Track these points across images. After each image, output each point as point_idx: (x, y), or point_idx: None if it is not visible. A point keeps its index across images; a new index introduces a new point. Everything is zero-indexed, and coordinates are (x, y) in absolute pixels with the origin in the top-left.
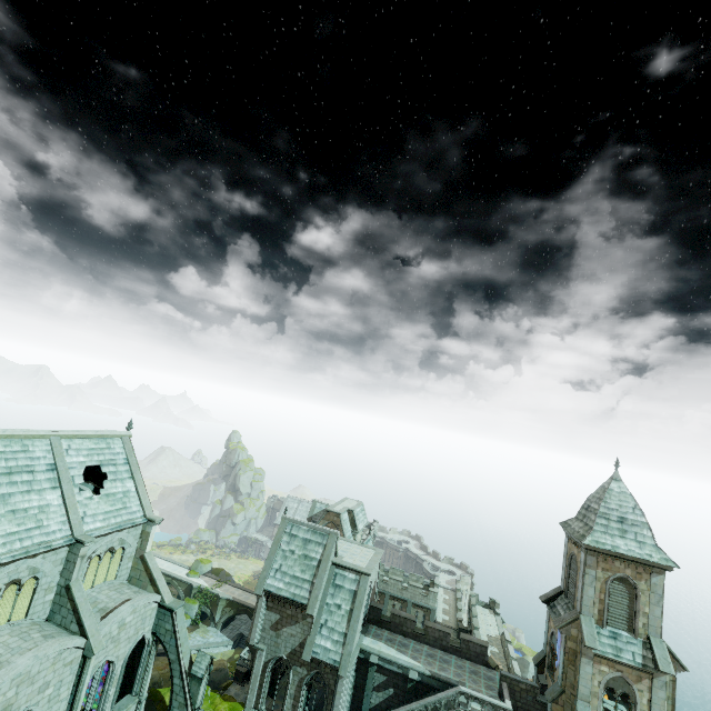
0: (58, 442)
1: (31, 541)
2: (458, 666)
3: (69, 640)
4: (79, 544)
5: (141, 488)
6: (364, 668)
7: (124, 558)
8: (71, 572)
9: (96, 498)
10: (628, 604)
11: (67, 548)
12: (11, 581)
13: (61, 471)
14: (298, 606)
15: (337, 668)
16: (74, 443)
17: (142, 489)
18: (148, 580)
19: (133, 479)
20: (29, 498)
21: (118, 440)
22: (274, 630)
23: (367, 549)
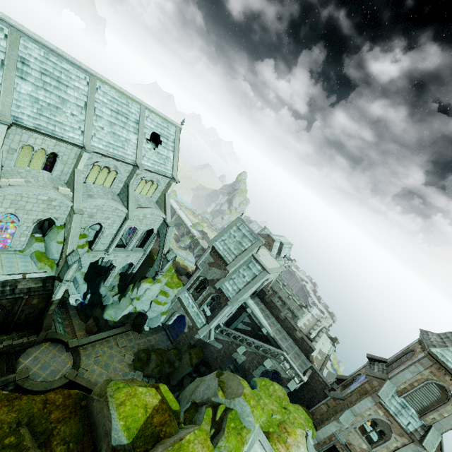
0: (144, 110)
1: (117, 152)
2: (291, 345)
3: (120, 206)
4: (137, 167)
5: (176, 159)
6: (242, 311)
7: (157, 190)
8: (131, 179)
9: (152, 151)
10: (432, 401)
11: (132, 166)
12: (106, 166)
13: (140, 126)
14: (224, 262)
15: (228, 300)
16: (151, 116)
17: (176, 160)
18: (163, 206)
19: (174, 153)
20: (122, 131)
21: (174, 127)
22: (209, 265)
23: (276, 262)
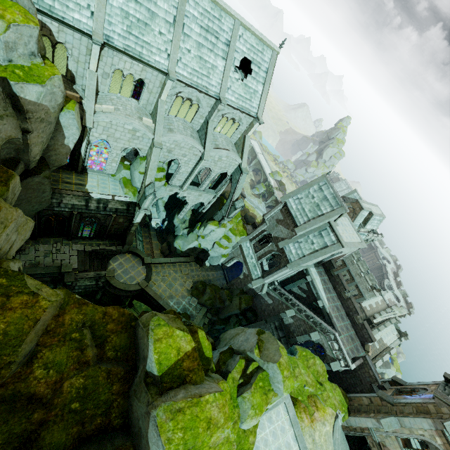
0: (237, 26)
1: (201, 82)
2: (346, 326)
3: (197, 144)
4: (219, 102)
5: (264, 95)
6: (301, 276)
7: (238, 130)
8: (211, 115)
9: (239, 82)
10: None
11: (215, 100)
12: (188, 98)
13: (230, 49)
14: (294, 223)
15: (288, 262)
16: (246, 35)
17: (264, 96)
18: (241, 150)
19: (263, 86)
20: (210, 55)
21: (270, 51)
22: (276, 222)
23: (357, 236)
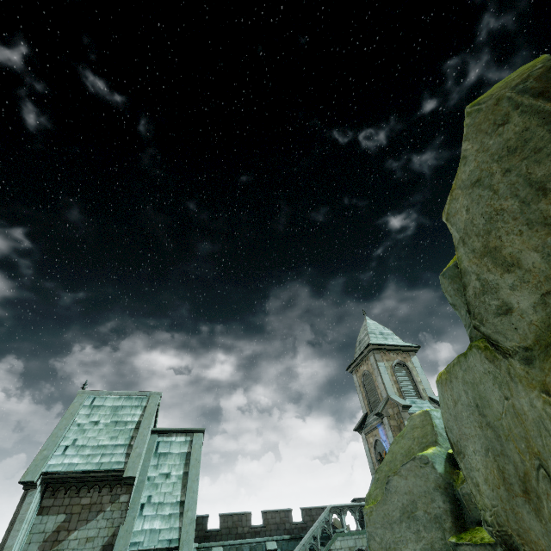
0: None
1: None
2: None
3: None
4: None
5: None
6: None
7: None
8: None
9: None
10: (409, 379)
11: None
12: None
13: None
14: (105, 480)
15: None
16: None
17: None
18: None
19: None
20: None
21: None
22: (50, 547)
23: None
